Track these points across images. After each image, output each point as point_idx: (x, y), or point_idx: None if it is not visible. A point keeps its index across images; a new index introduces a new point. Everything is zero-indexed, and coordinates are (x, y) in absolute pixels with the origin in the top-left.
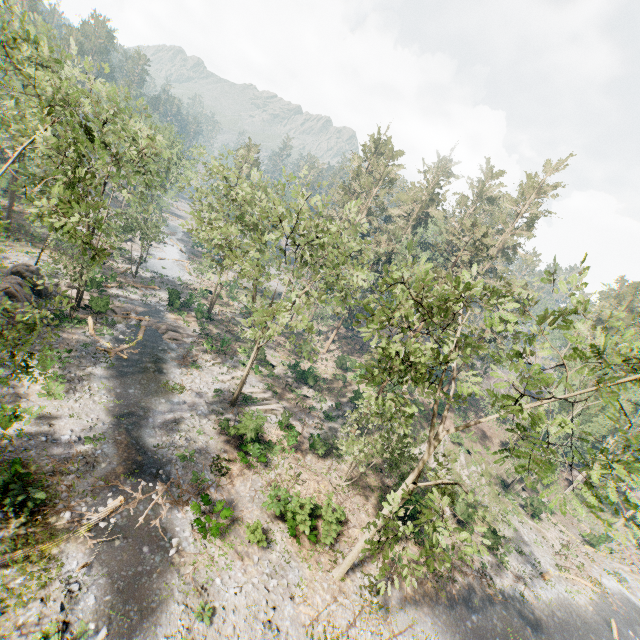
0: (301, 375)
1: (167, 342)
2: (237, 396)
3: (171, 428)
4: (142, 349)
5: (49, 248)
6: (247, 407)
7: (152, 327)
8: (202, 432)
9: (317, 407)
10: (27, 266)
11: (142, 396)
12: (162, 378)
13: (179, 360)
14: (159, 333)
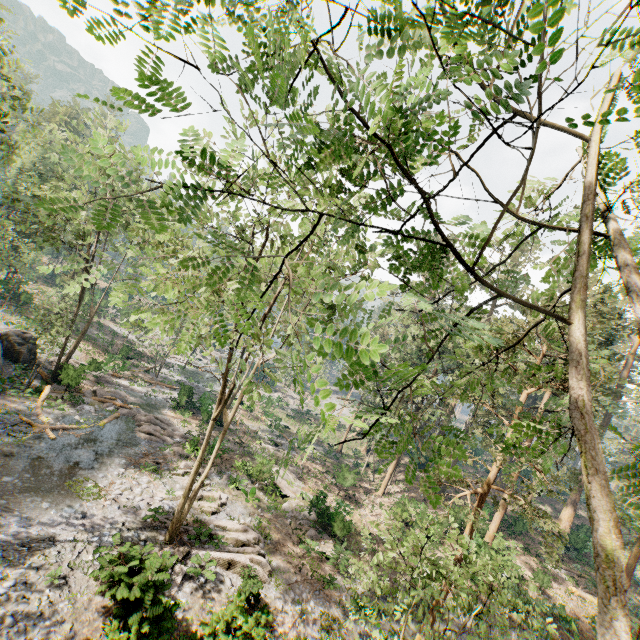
0: (323, 515)
1: (137, 435)
2: (177, 520)
3: (6, 555)
4: (91, 435)
5: (84, 341)
6: (196, 550)
7: (132, 417)
8: (63, 578)
9: (342, 583)
10: (24, 333)
11: (17, 490)
12: (82, 473)
13: (133, 457)
14: (135, 424)
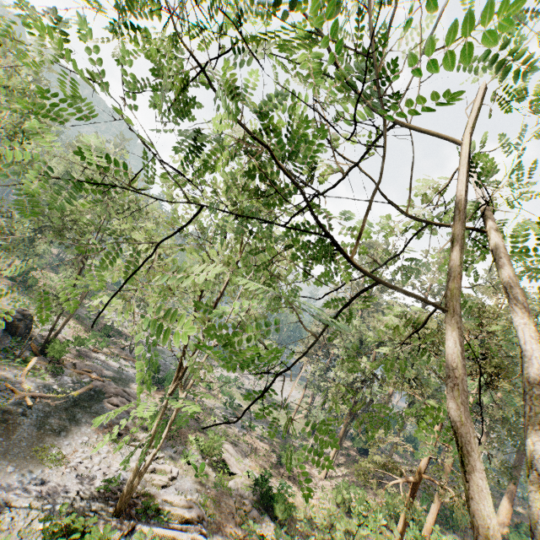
0: (266, 495)
1: (105, 406)
2: (127, 491)
3: None
4: (64, 403)
5: (74, 319)
6: (142, 524)
7: (103, 389)
8: None
9: None
10: (24, 310)
11: None
12: (49, 440)
13: (98, 427)
14: (105, 396)
